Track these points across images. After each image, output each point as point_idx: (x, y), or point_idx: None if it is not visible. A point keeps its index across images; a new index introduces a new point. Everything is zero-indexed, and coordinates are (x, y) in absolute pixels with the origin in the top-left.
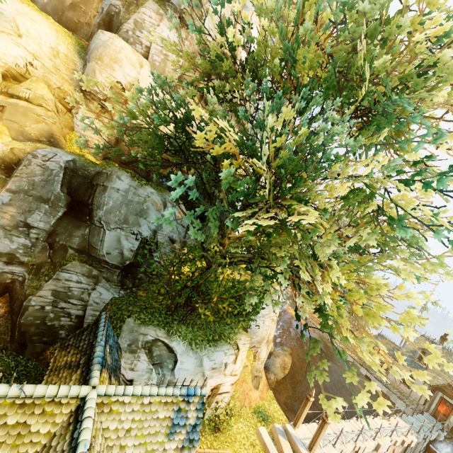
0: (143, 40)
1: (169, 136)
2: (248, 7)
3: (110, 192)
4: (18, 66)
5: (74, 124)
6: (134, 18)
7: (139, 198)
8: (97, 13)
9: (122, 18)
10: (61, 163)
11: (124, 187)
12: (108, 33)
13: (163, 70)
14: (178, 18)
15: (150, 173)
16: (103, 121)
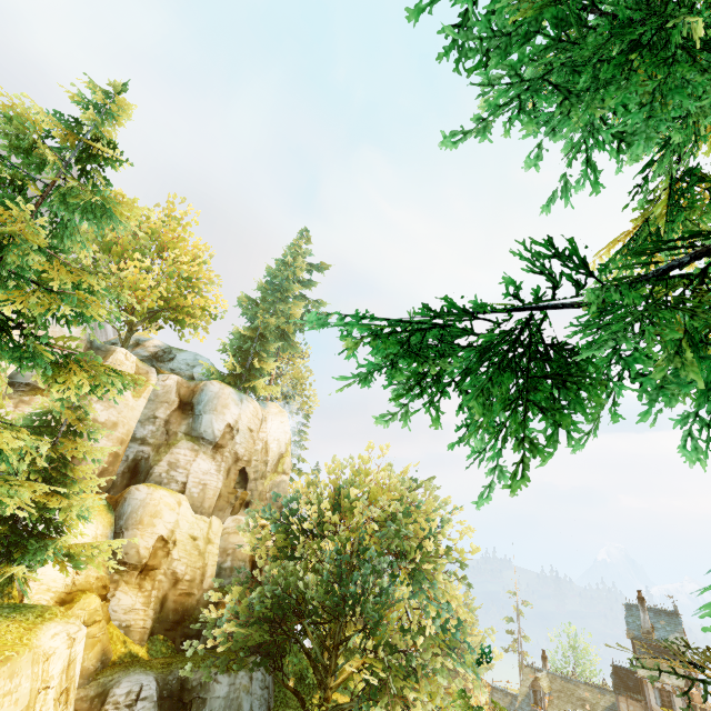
0: (179, 478)
1: (269, 620)
2: (267, 403)
3: (210, 704)
4: (65, 585)
5: (110, 611)
6: (167, 460)
7: (236, 691)
8: (121, 461)
9: (152, 460)
10: (155, 698)
11: (223, 687)
12: (145, 488)
13: (203, 498)
14: (213, 446)
15: (201, 624)
16: (146, 590)
